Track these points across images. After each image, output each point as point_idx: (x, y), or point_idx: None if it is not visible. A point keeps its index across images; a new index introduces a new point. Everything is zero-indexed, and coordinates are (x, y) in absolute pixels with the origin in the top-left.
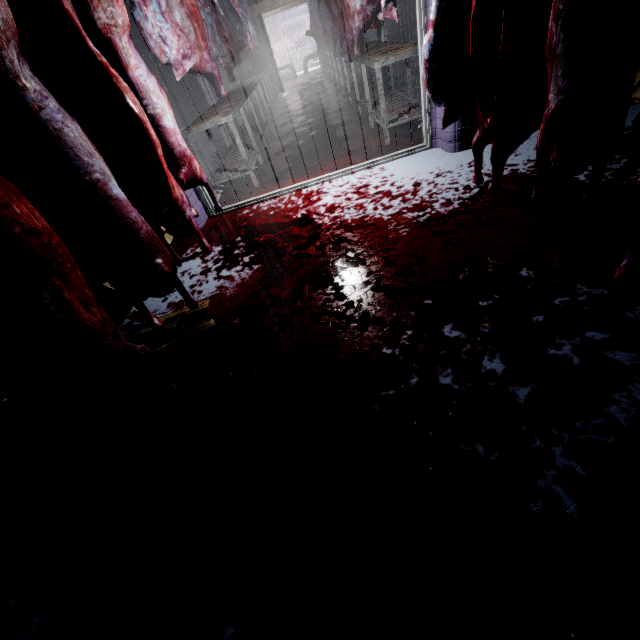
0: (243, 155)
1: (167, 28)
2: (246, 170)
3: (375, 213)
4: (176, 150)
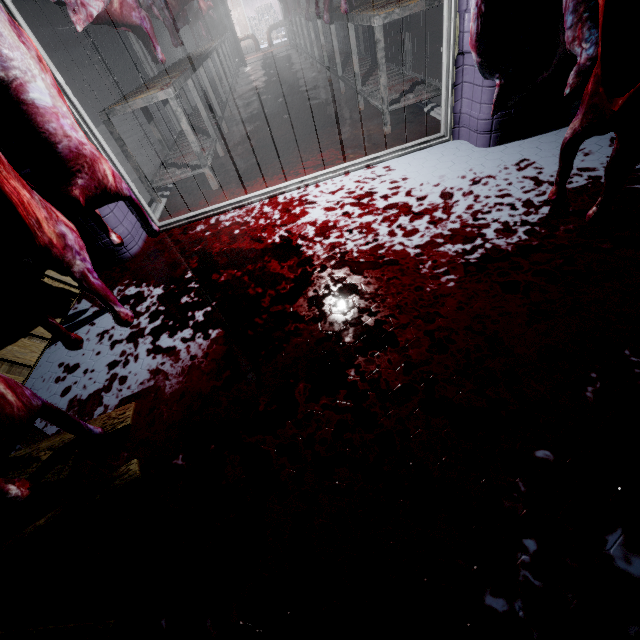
0: (193, 146)
1: None
2: (199, 166)
3: (393, 242)
4: (61, 145)
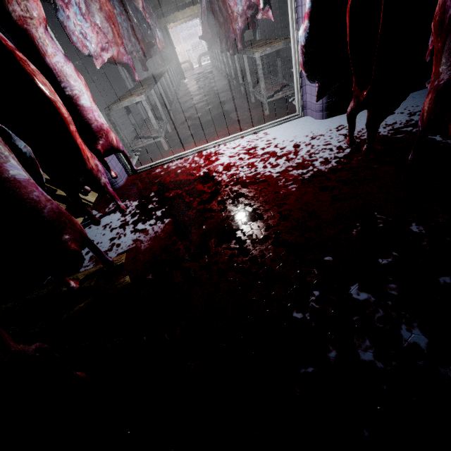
0: (154, 125)
1: (87, 27)
2: (157, 137)
3: (265, 171)
4: (93, 125)
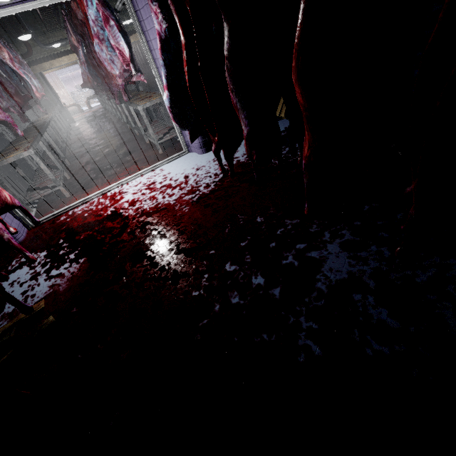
0: (50, 176)
1: None
2: (56, 186)
3: (164, 200)
4: None
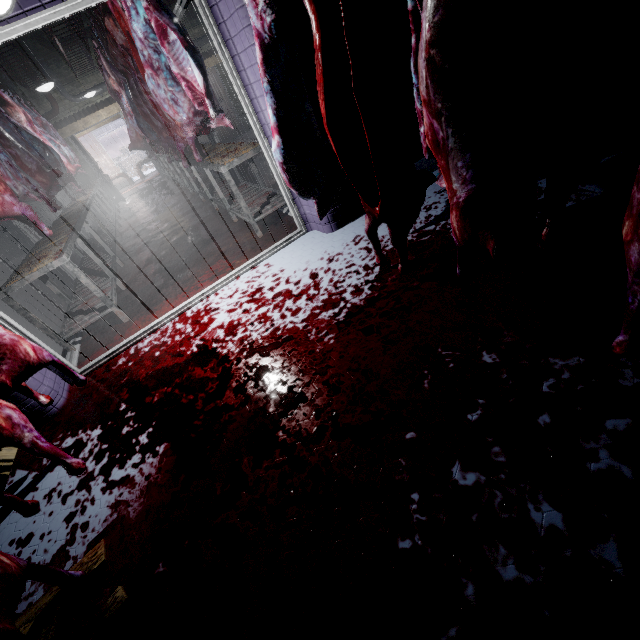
0: (96, 293)
1: None
2: (106, 307)
3: (285, 322)
4: None
